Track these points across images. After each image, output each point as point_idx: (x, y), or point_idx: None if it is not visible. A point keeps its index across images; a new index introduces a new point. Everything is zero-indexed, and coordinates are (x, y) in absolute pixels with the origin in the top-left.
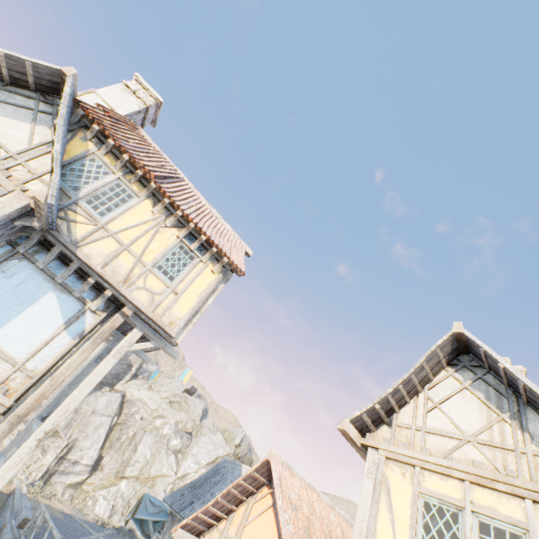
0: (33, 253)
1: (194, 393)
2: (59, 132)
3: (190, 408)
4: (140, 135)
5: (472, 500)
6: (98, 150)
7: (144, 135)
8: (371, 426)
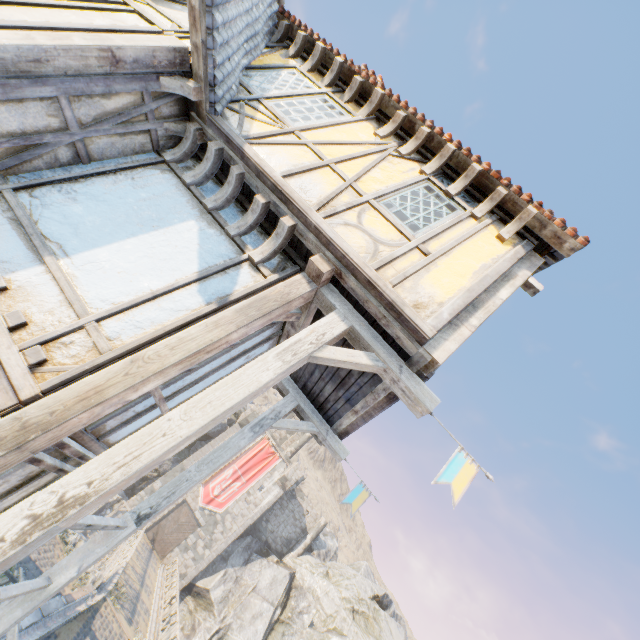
0: (183, 169)
1: (388, 608)
2: None
3: (382, 633)
4: None
5: None
6: (301, 66)
7: None
8: None
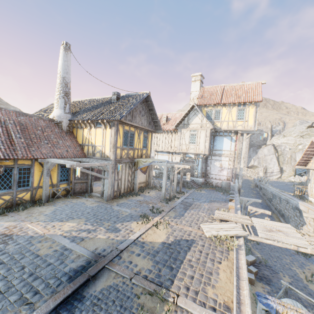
0: (216, 134)
1: None
2: (202, 115)
3: None
4: (206, 90)
5: None
6: (207, 108)
7: (206, 87)
8: None
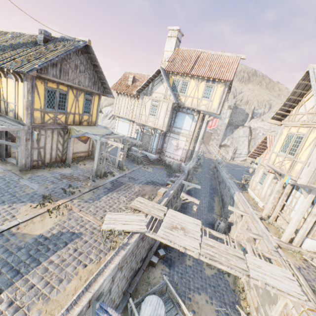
0: (179, 110)
1: None
2: (167, 85)
3: None
4: (180, 52)
5: (298, 132)
6: (174, 77)
7: (182, 49)
8: (281, 118)
